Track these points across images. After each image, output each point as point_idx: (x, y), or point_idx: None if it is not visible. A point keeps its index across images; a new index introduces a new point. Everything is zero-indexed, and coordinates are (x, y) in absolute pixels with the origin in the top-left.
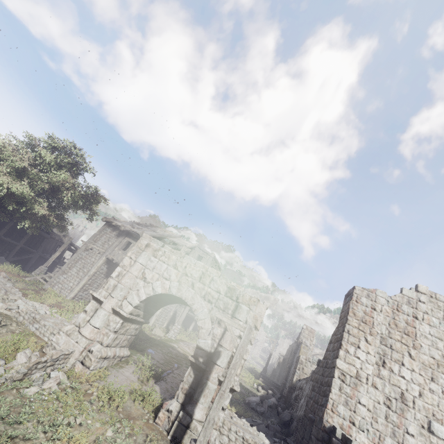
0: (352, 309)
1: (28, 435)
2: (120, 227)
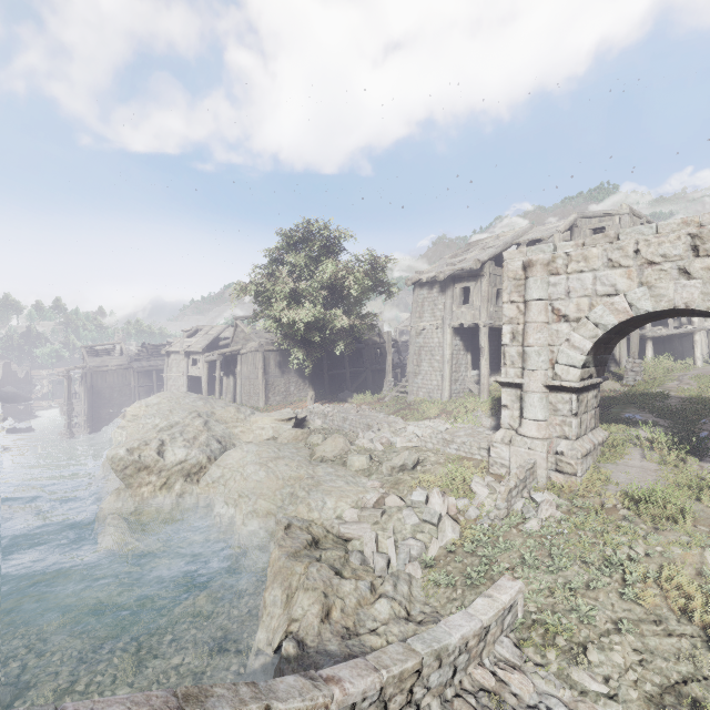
0: None
1: (588, 582)
2: (437, 278)
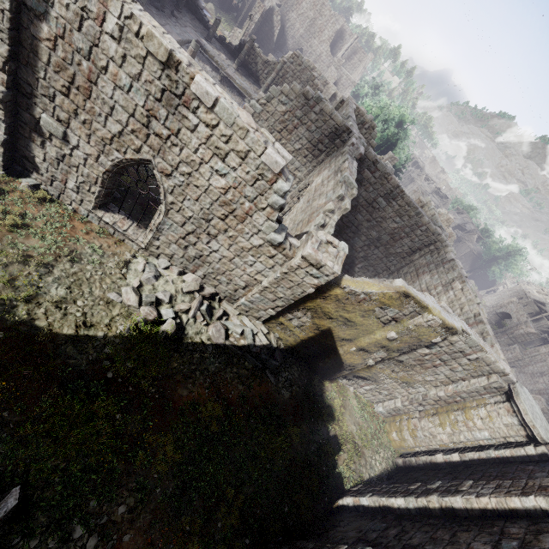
0: None
1: None
2: (522, 290)
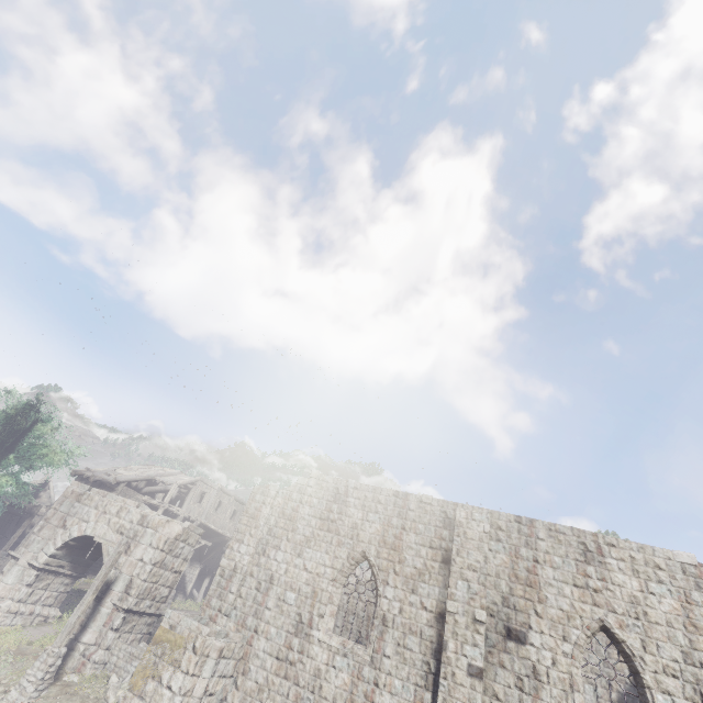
0: (247, 508)
1: None
2: (90, 479)
